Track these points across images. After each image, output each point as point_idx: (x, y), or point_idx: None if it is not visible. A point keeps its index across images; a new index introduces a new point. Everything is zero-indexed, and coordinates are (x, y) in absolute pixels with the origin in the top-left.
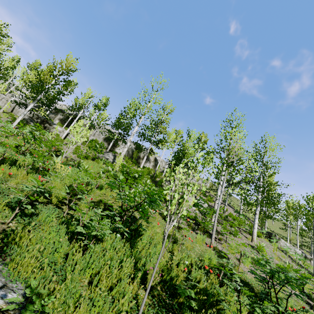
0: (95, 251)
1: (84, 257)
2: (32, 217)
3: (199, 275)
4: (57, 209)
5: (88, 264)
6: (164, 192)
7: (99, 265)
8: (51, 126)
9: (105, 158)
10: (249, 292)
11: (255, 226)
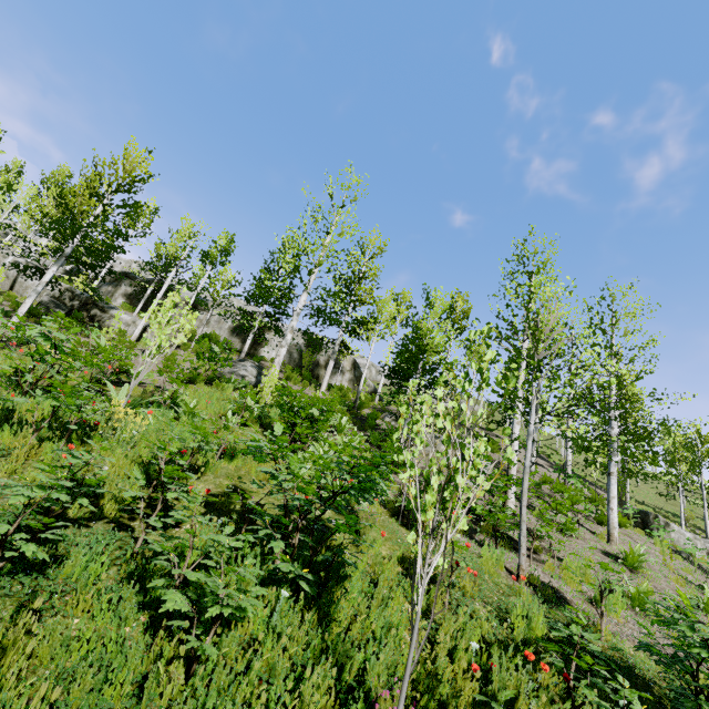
0: (224, 654)
1: (191, 685)
2: (47, 570)
3: (514, 681)
4: (117, 535)
5: (203, 708)
6: (400, 476)
7: (236, 708)
8: (106, 314)
9: (238, 375)
10: (646, 701)
11: (612, 504)
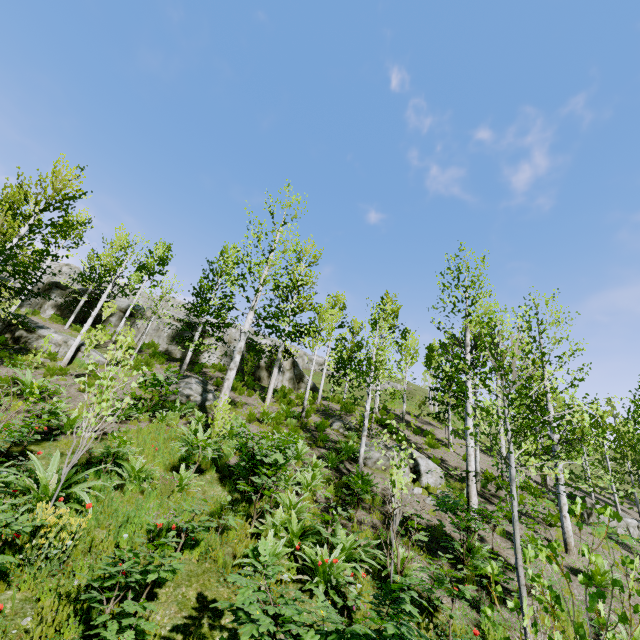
0: None
1: None
2: None
3: None
4: None
5: None
6: None
7: None
8: (34, 334)
9: (183, 395)
10: None
11: (564, 511)
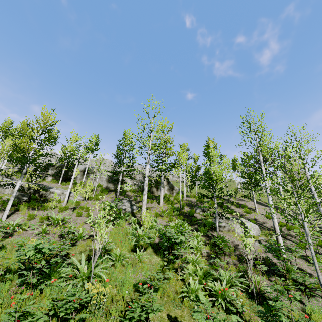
0: None
1: None
2: None
3: None
4: None
5: None
6: None
7: None
8: (48, 192)
9: (122, 209)
10: None
11: None
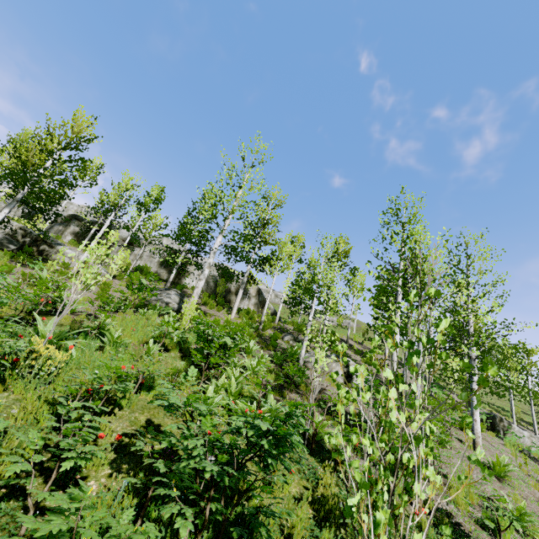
0: None
1: None
2: None
3: None
4: (3, 508)
5: None
6: (349, 500)
7: None
8: (54, 249)
9: (163, 302)
10: None
11: (475, 416)
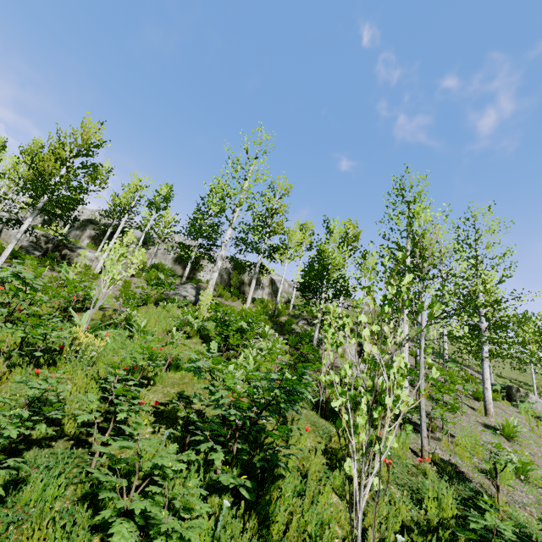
0: None
1: None
2: (7, 497)
3: None
4: (75, 452)
5: None
6: (332, 403)
7: None
8: (75, 253)
9: (181, 295)
10: None
11: (486, 384)
